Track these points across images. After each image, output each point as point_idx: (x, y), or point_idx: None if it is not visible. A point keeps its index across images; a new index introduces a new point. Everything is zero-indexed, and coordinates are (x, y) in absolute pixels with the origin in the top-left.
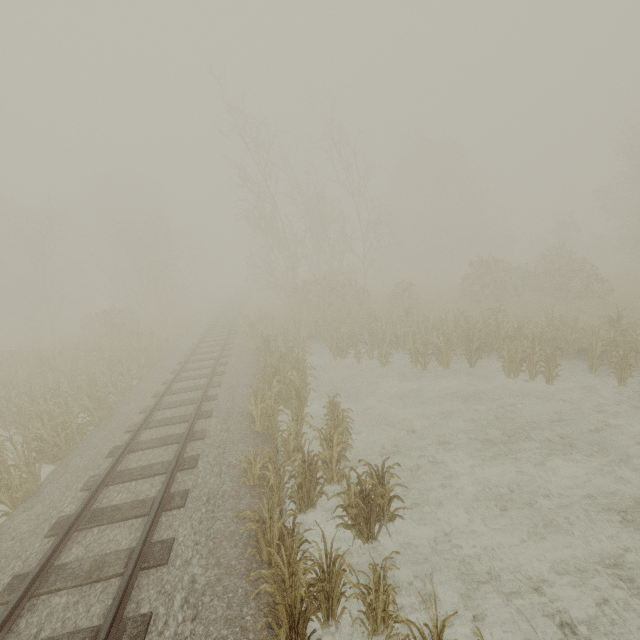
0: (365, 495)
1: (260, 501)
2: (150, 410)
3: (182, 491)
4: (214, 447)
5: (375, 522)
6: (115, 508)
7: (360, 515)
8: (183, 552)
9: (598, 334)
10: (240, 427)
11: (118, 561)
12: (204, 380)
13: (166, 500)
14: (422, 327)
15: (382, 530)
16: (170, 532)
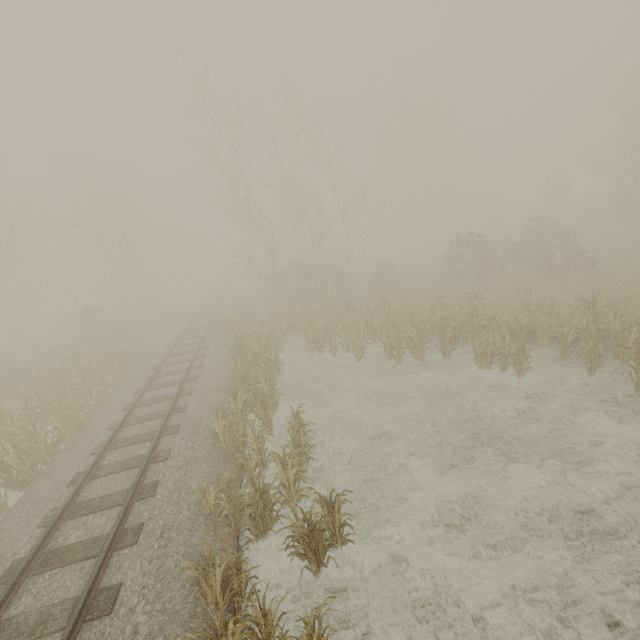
0: (311, 529)
1: (214, 532)
2: (116, 428)
3: (136, 526)
4: (175, 470)
5: (323, 553)
6: (68, 549)
7: (306, 549)
8: (128, 599)
9: (573, 319)
10: (205, 443)
11: (63, 613)
12: (176, 387)
13: (119, 537)
14: (397, 317)
15: (337, 552)
16: (119, 575)
